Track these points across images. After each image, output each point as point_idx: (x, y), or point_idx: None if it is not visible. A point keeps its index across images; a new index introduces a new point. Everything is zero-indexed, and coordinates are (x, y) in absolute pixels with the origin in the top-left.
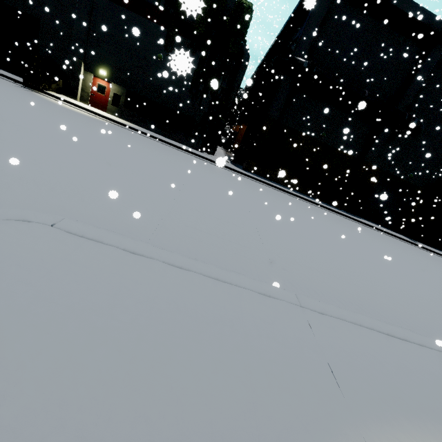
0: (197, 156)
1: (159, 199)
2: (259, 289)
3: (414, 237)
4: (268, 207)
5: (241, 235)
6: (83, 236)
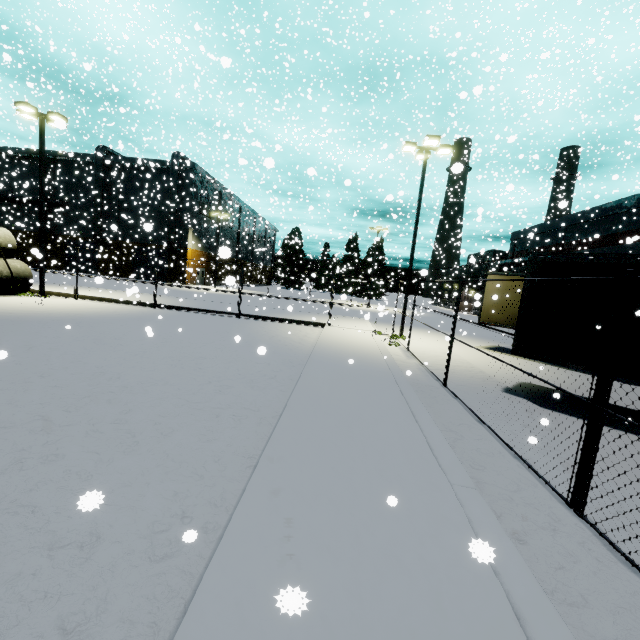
0: None
1: None
2: None
3: (110, 275)
4: None
5: None
6: None
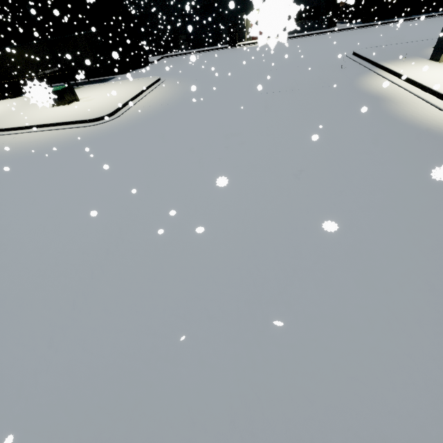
0: (331, 32)
1: (363, 45)
2: (418, 40)
3: None
4: (402, 32)
5: (400, 41)
6: (373, 47)
